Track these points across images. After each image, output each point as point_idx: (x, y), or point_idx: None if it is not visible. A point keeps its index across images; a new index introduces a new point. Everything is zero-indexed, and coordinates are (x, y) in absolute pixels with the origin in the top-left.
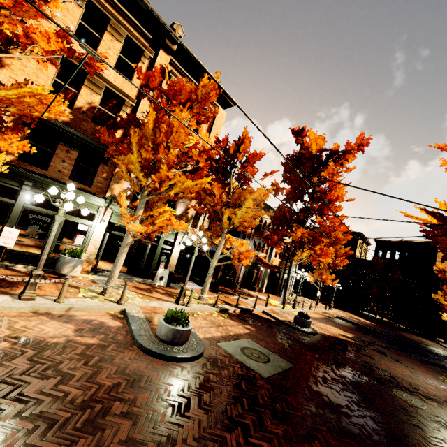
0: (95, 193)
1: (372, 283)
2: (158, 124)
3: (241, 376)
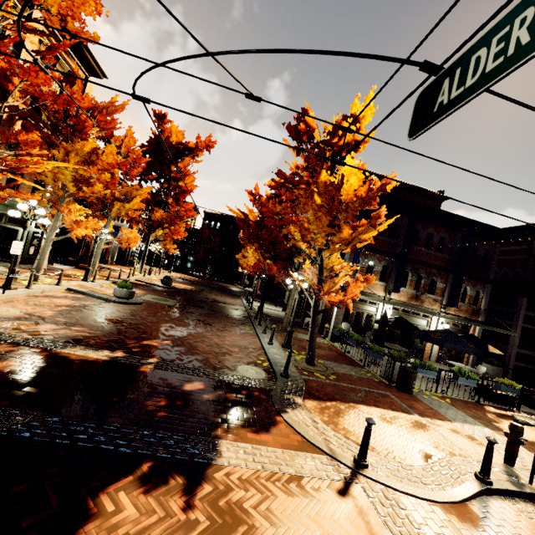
0: None
1: (200, 249)
2: (98, 153)
3: (165, 306)
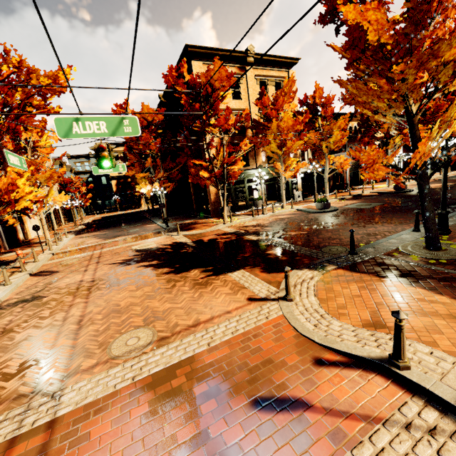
0: (252, 168)
1: None
2: (279, 125)
3: (357, 210)
